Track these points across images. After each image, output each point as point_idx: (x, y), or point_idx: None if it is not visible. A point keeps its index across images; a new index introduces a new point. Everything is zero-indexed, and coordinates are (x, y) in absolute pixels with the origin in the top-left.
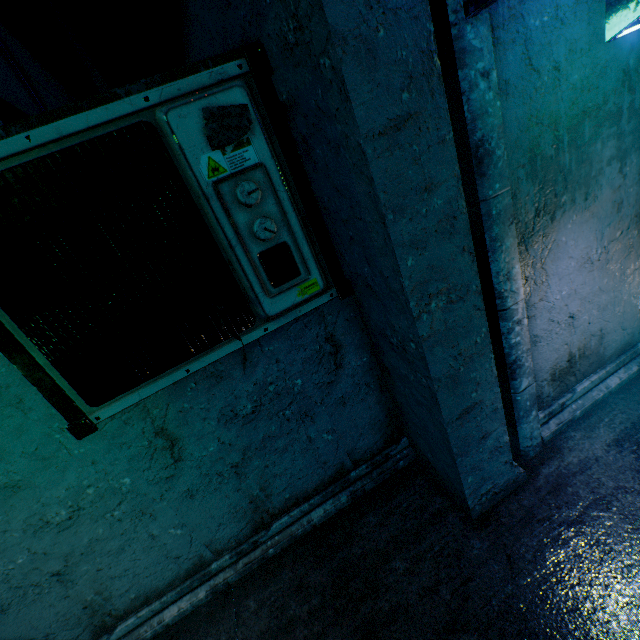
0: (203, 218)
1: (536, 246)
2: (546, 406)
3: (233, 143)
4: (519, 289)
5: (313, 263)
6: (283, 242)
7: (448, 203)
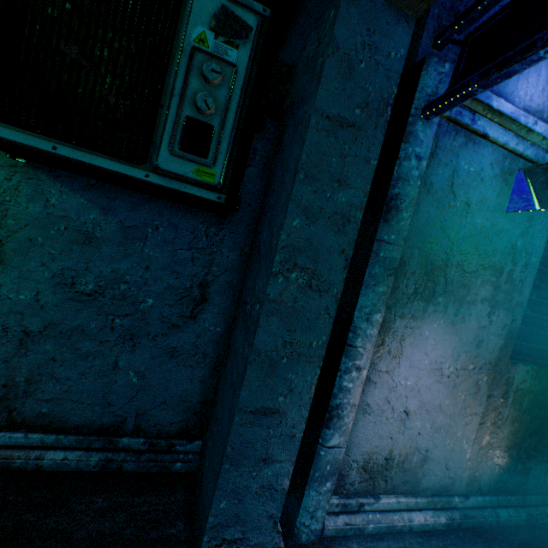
0: (169, 63)
1: (403, 320)
2: (345, 495)
3: (227, 38)
4: (372, 337)
5: (223, 160)
6: (212, 125)
7: (349, 206)
